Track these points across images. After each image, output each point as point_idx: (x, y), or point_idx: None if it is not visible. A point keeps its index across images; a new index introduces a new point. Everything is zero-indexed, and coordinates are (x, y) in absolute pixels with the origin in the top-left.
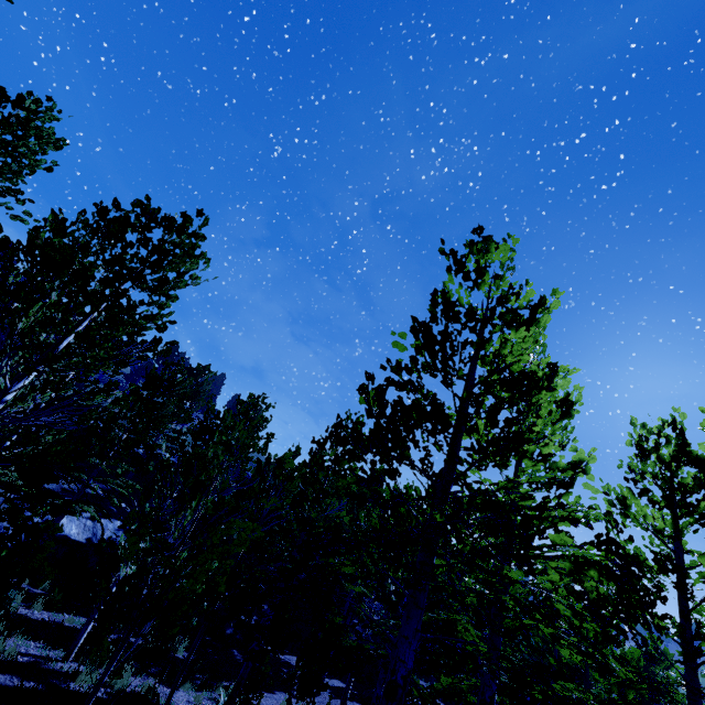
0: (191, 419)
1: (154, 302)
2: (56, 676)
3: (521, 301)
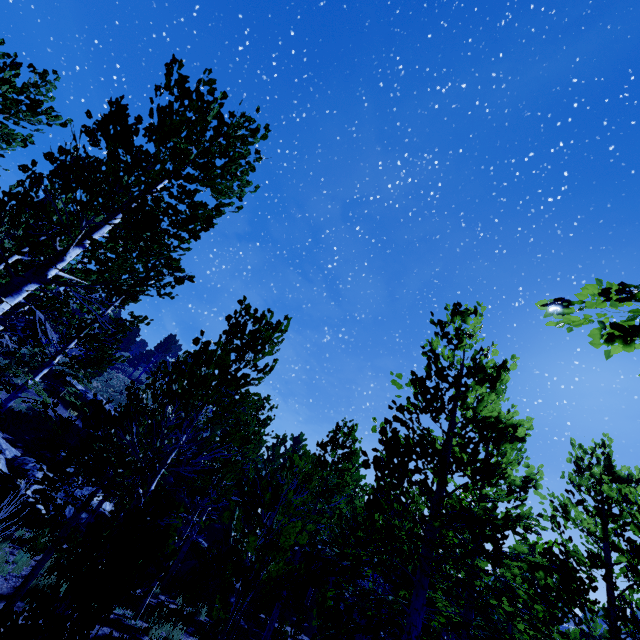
0: None
1: (259, 378)
2: (135, 631)
3: (489, 363)
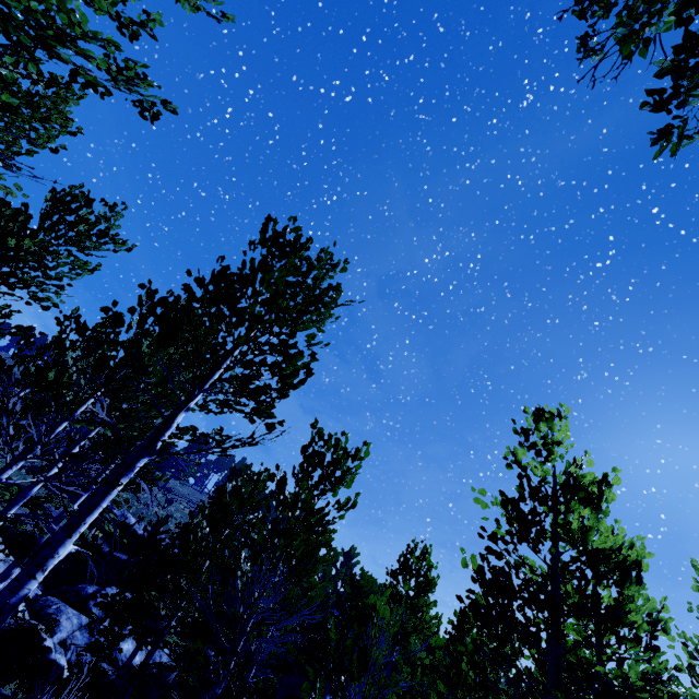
0: None
1: (341, 516)
2: None
3: (588, 477)
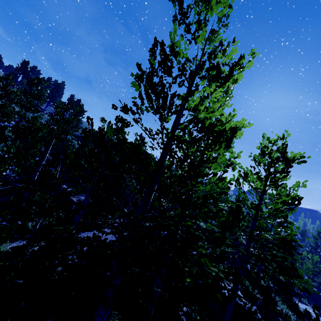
0: (38, 111)
1: None
2: None
3: (225, 58)
